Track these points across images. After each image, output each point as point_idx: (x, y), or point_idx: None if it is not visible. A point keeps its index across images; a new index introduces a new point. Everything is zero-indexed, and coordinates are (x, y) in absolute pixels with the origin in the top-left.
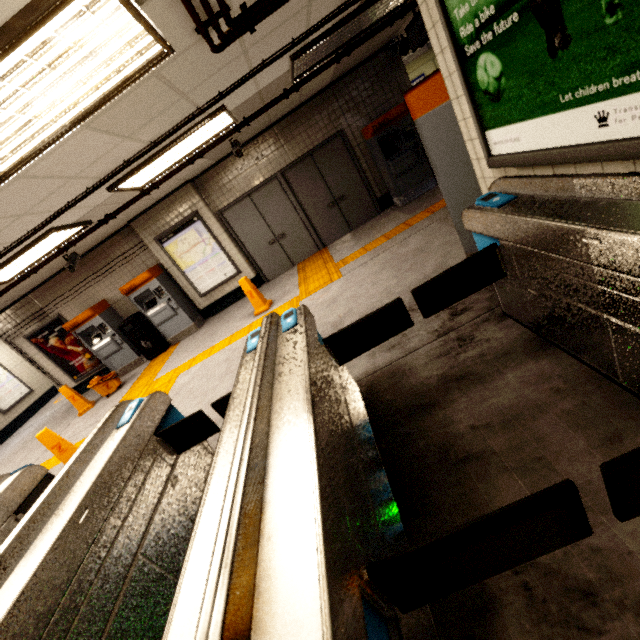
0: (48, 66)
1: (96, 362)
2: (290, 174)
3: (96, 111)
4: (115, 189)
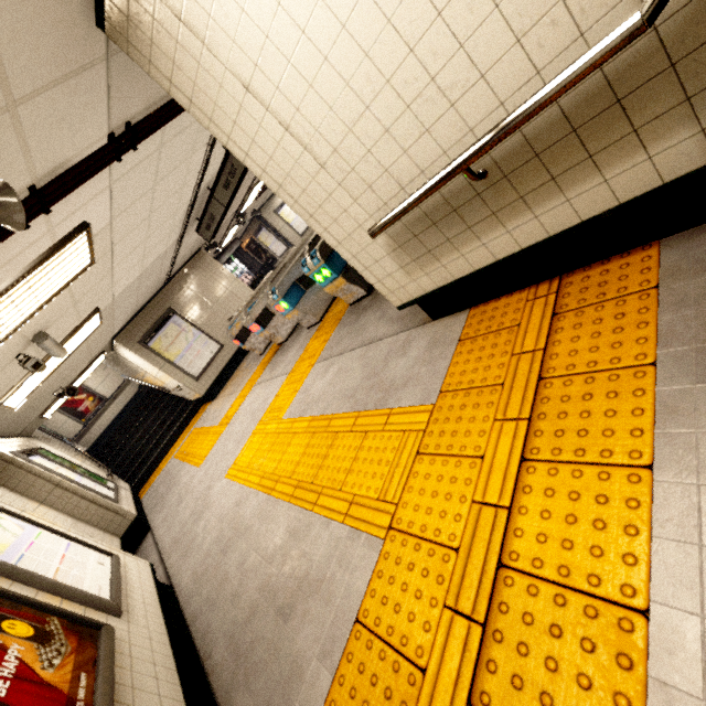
0: None
1: None
2: None
3: None
4: None
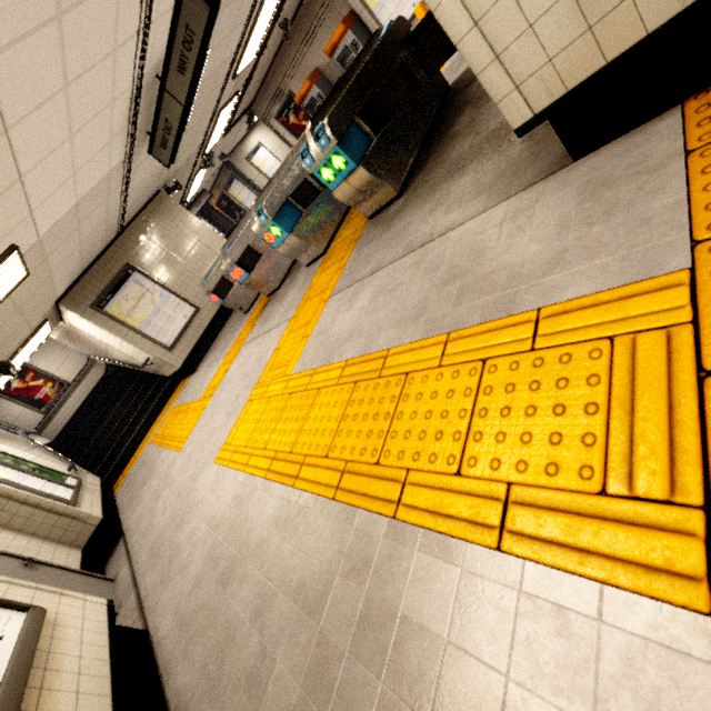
0: None
1: None
2: None
3: None
4: None
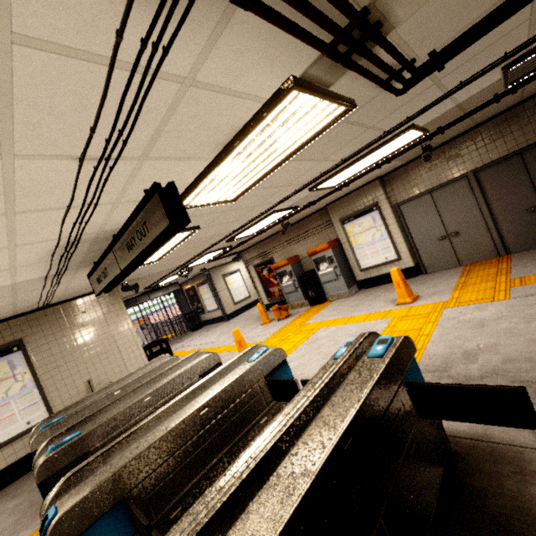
0: (267, 138)
1: (282, 294)
2: (485, 174)
3: (297, 153)
4: (313, 190)
